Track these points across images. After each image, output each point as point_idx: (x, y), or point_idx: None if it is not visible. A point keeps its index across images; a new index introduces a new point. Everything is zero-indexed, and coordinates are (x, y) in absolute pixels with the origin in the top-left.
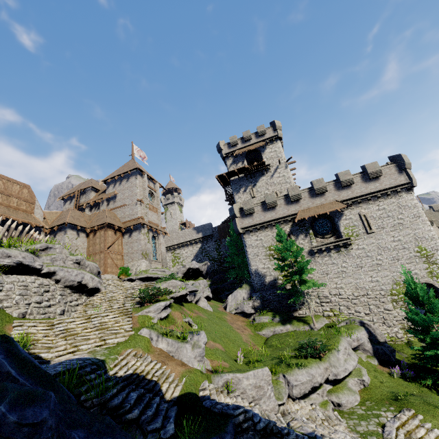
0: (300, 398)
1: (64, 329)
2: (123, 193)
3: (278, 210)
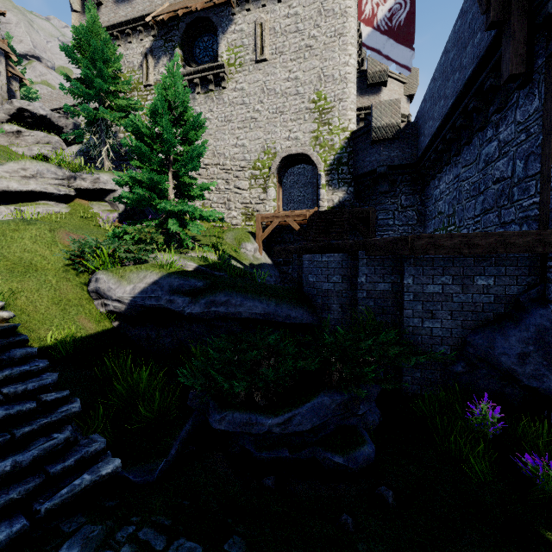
0: None
1: None
2: None
3: (136, 1)
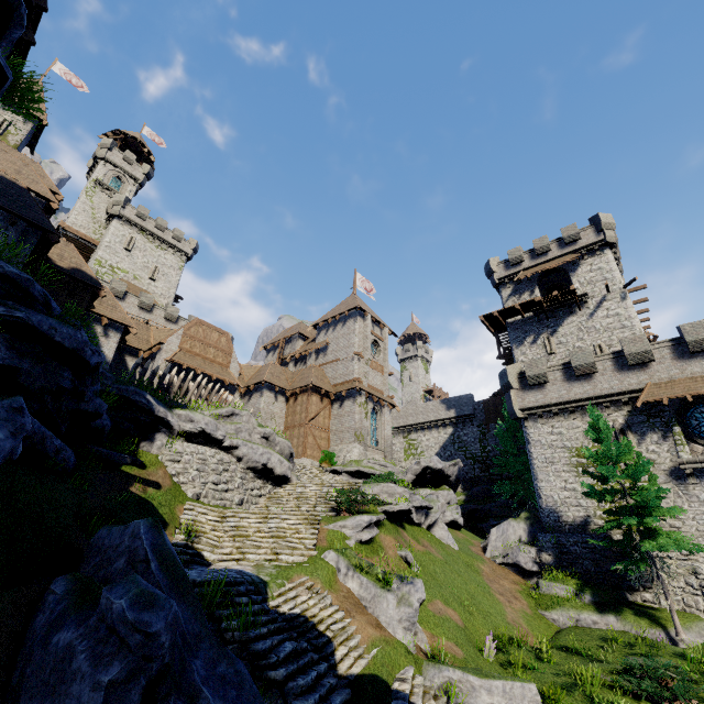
0: None
1: (234, 525)
2: (336, 343)
3: (598, 380)
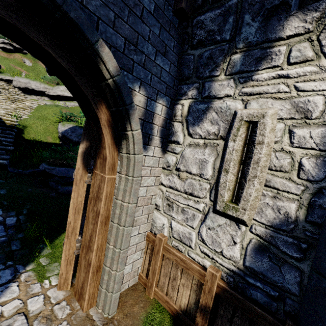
0: (26, 94)
1: None
2: None
3: None
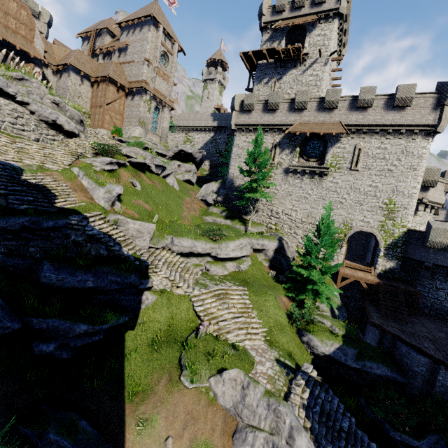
0: (182, 256)
1: (21, 147)
2: (134, 46)
3: (277, 115)
